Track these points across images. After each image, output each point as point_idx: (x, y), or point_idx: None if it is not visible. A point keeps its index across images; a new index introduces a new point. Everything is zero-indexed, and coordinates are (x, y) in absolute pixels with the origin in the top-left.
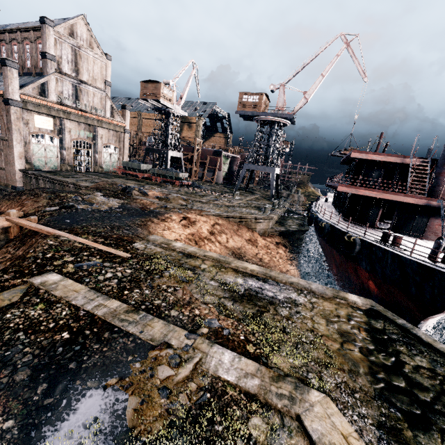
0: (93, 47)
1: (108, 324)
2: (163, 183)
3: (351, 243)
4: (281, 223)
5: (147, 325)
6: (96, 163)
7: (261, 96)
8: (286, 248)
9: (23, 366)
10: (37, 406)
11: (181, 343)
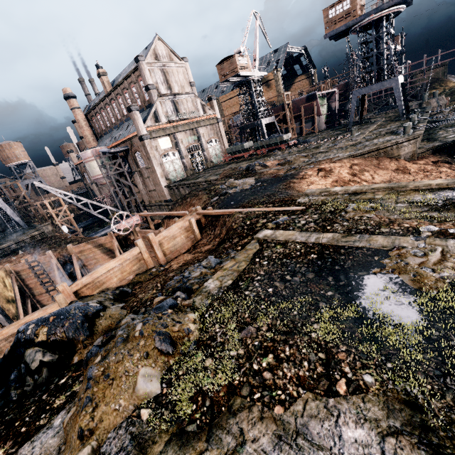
0: (172, 59)
1: (336, 246)
2: (270, 153)
3: None
4: (429, 139)
5: (370, 240)
6: (206, 160)
7: None
8: (449, 164)
9: (306, 272)
10: (337, 286)
11: (412, 244)
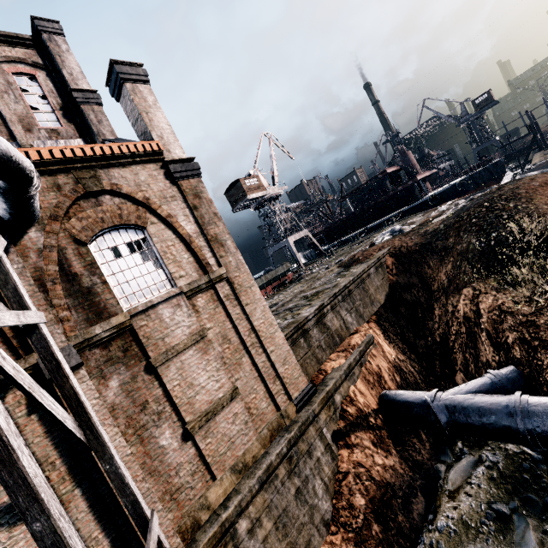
0: None
1: None
2: (281, 288)
3: (459, 186)
4: None
5: None
6: None
7: (258, 178)
8: None
9: None
10: None
11: None
